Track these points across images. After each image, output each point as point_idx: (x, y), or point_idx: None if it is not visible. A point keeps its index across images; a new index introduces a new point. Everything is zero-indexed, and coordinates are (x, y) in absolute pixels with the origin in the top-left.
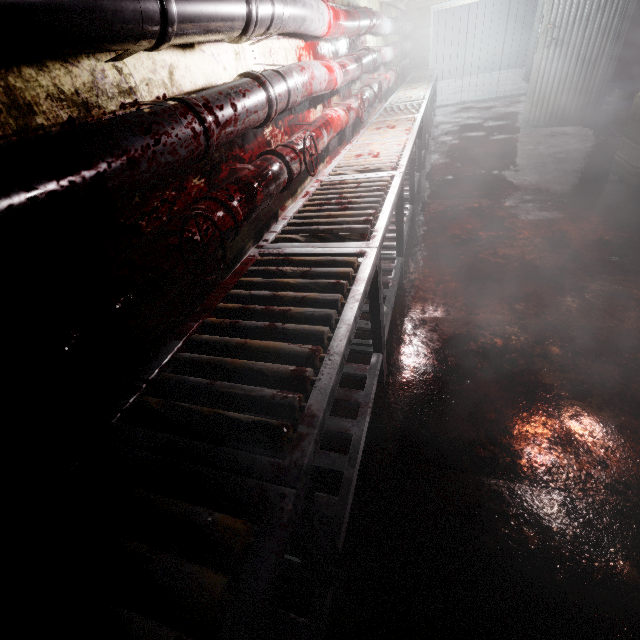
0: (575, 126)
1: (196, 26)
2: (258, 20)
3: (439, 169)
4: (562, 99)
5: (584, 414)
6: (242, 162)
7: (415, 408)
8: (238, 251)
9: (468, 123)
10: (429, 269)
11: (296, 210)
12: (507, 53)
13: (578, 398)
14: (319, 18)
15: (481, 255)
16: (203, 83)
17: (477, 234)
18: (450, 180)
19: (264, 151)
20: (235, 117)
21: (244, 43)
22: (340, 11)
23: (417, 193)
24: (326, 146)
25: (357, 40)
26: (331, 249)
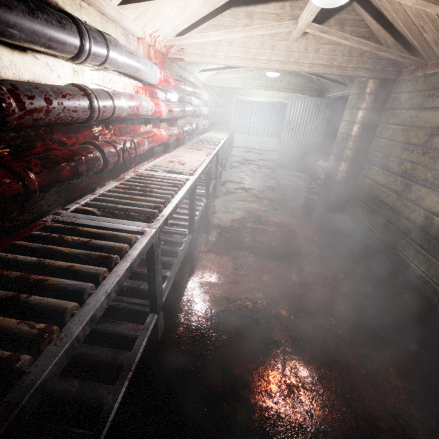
0: (302, 173)
1: (16, 32)
2: (91, 53)
3: (229, 181)
4: (295, 158)
5: (299, 367)
6: (63, 145)
7: (180, 364)
8: (40, 214)
9: (249, 159)
10: (212, 244)
11: (107, 189)
12: (272, 129)
13: (296, 353)
14: (152, 73)
15: (246, 239)
16: (30, 78)
17: (246, 225)
18: (235, 188)
19: (86, 141)
20: (48, 108)
21: (85, 67)
22: (171, 76)
23: (214, 192)
24: (152, 151)
25: (185, 97)
26: (118, 225)
